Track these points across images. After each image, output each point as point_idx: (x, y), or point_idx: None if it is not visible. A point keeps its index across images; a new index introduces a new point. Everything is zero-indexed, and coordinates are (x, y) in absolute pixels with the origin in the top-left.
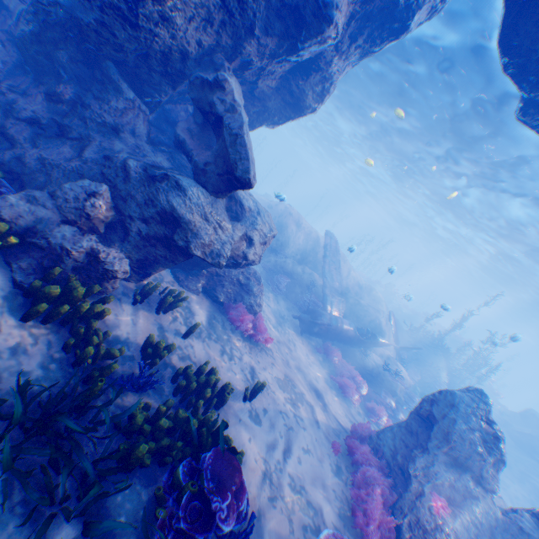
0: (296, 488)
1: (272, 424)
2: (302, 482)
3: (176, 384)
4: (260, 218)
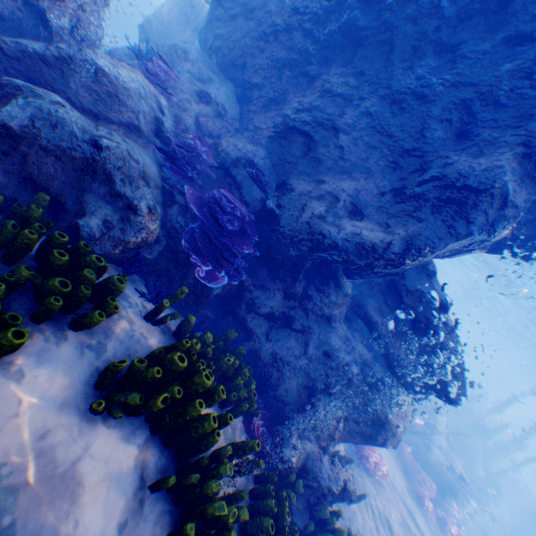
0: None
1: None
2: None
3: None
4: None
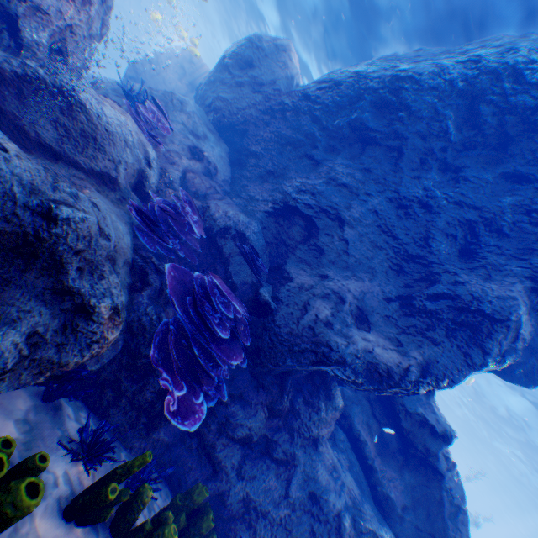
0: None
1: None
2: None
3: None
4: None
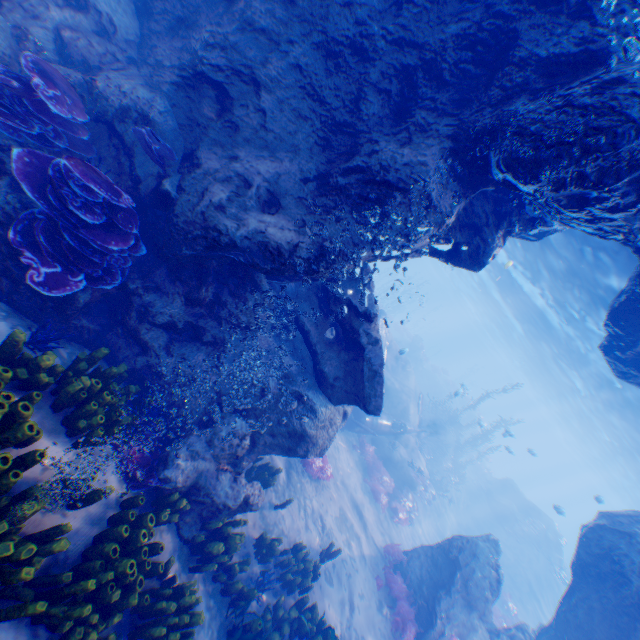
0: (358, 639)
1: (339, 579)
2: (362, 630)
3: (284, 577)
4: None
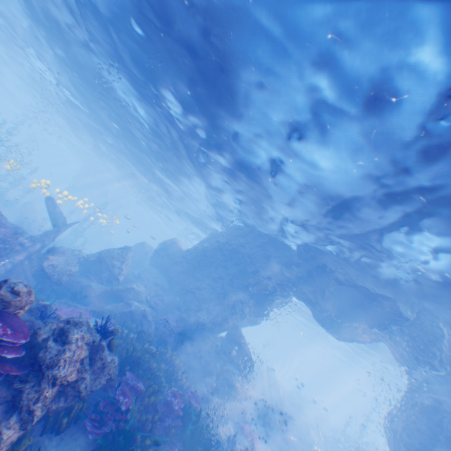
0: None
1: None
2: None
3: None
4: (251, 376)
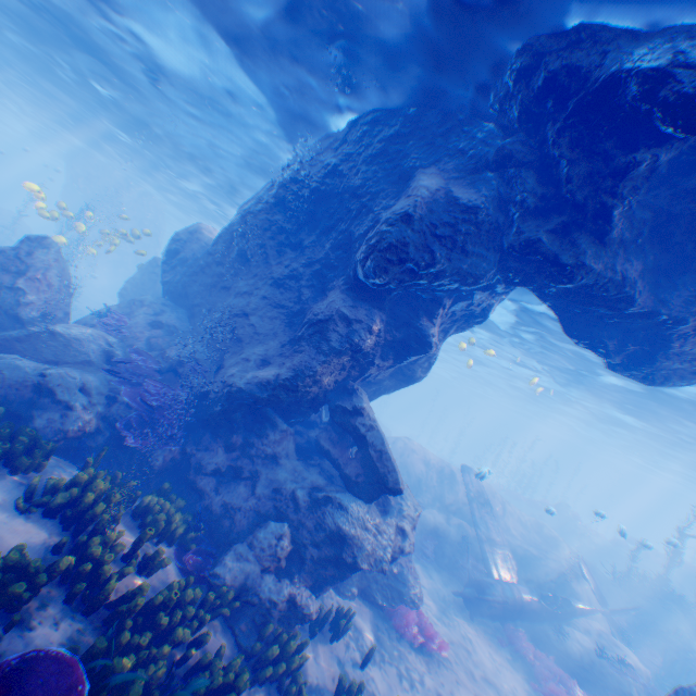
0: None
1: None
2: None
3: None
4: (405, 501)
